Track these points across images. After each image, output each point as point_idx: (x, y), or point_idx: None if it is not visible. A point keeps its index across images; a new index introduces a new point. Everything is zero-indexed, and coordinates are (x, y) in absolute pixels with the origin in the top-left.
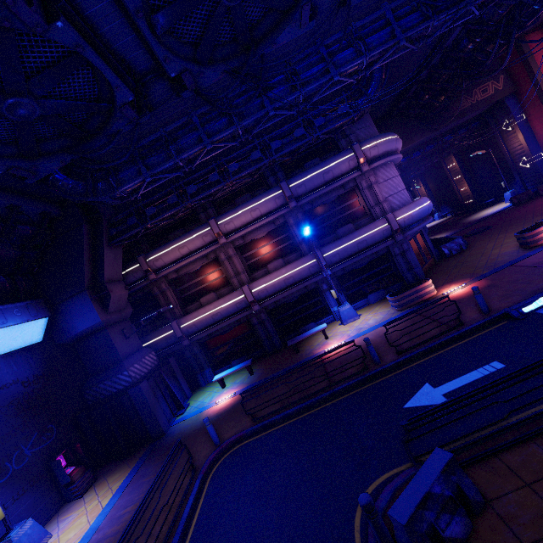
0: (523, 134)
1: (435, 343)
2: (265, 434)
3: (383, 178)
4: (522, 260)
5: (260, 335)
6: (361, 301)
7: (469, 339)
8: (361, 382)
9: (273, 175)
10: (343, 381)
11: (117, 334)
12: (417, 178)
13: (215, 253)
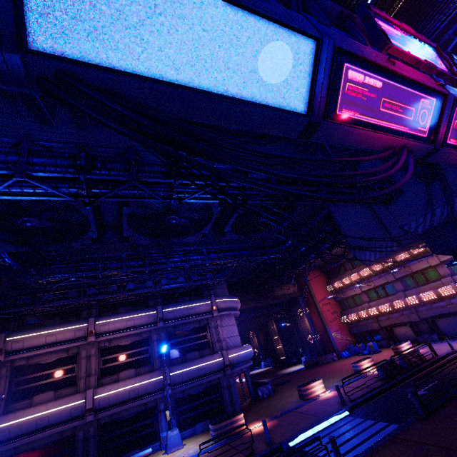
0: (308, 320)
1: None
2: None
3: (225, 323)
4: (298, 408)
5: None
6: (188, 429)
7: None
8: None
9: (155, 298)
10: None
11: None
12: (253, 330)
13: (78, 348)
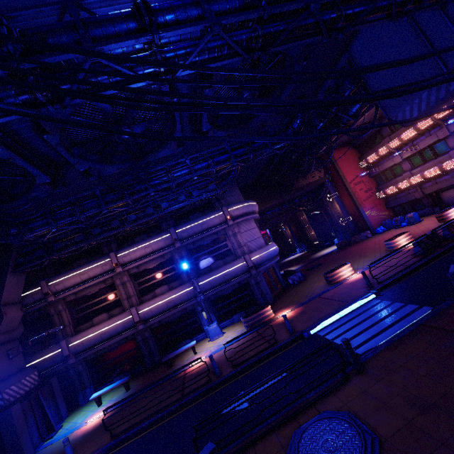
0: (338, 204)
1: (257, 358)
2: (118, 450)
3: (244, 229)
4: (324, 293)
5: (143, 352)
6: (227, 320)
7: (278, 354)
8: (203, 393)
9: (166, 222)
10: (191, 393)
11: (1, 355)
12: (284, 223)
13: (112, 279)
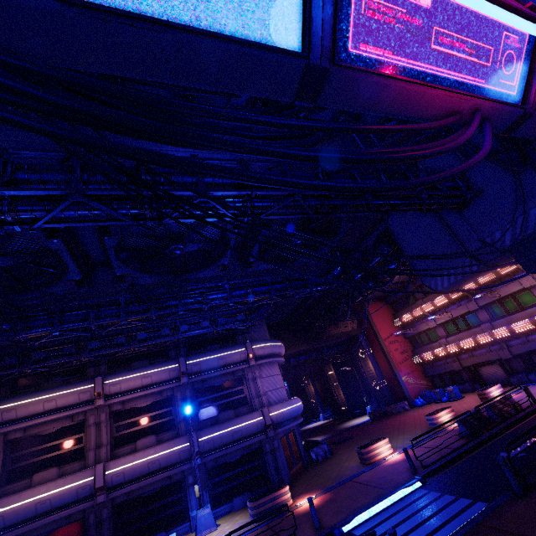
0: (371, 363)
1: None
2: None
3: (266, 374)
4: (358, 476)
5: None
6: (225, 505)
7: None
8: None
9: (177, 348)
10: None
11: None
12: (308, 376)
13: (85, 414)
